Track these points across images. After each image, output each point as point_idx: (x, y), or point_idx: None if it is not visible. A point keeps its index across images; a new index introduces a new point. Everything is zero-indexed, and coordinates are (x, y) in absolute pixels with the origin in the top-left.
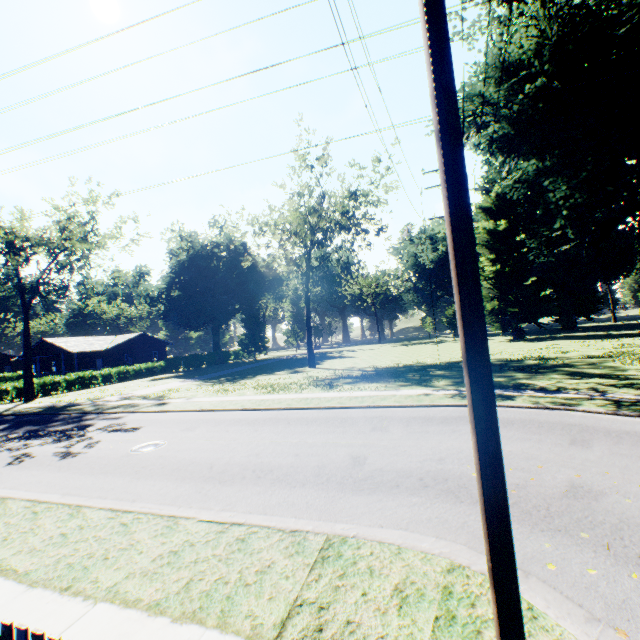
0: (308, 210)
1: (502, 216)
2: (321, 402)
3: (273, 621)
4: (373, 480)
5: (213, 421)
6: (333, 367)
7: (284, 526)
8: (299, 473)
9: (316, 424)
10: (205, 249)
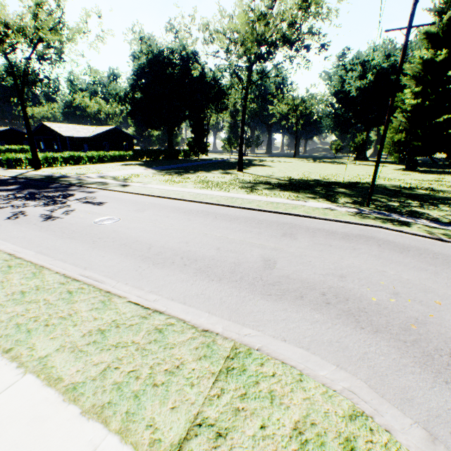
0: (257, 16)
1: (445, 45)
2: (243, 203)
3: (171, 440)
4: (280, 287)
5: (158, 206)
6: (256, 173)
7: (197, 323)
8: (218, 267)
9: (237, 222)
10: (161, 55)
